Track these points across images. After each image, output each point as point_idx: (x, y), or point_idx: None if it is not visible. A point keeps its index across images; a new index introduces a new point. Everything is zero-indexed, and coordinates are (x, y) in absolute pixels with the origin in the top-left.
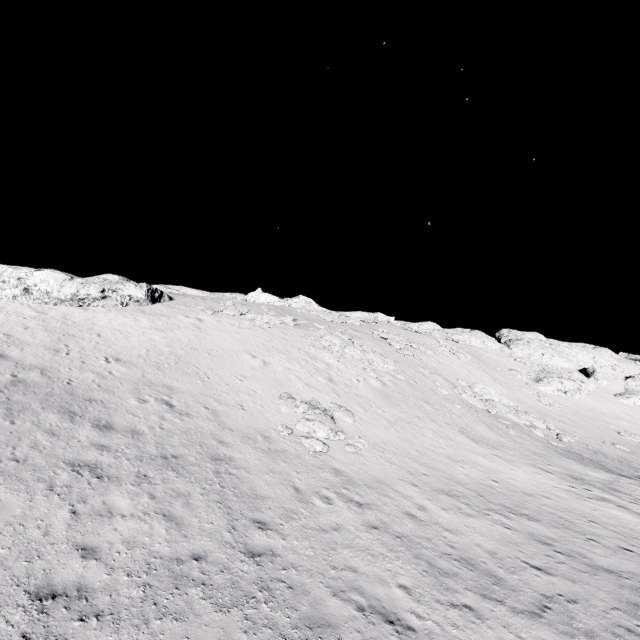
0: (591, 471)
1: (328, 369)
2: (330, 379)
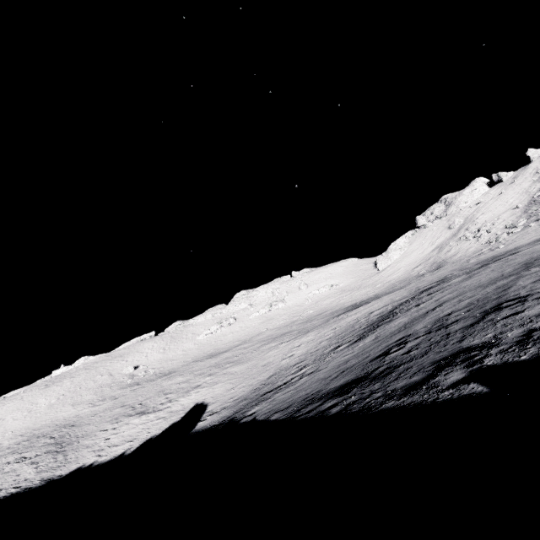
0: (121, 391)
1: (35, 406)
2: (30, 411)
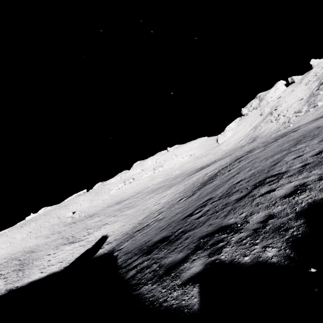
0: (64, 228)
1: (14, 240)
2: (11, 243)
